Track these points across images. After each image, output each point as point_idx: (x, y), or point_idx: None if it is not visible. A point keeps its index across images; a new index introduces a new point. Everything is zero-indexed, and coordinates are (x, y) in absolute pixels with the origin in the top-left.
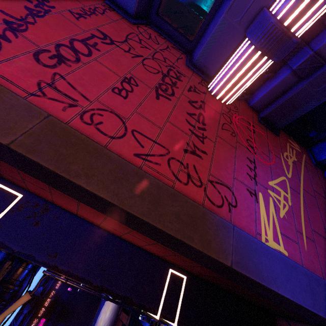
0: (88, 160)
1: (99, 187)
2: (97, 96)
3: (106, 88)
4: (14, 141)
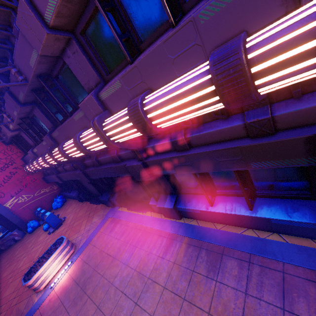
0: None
1: None
2: None
3: None
4: None
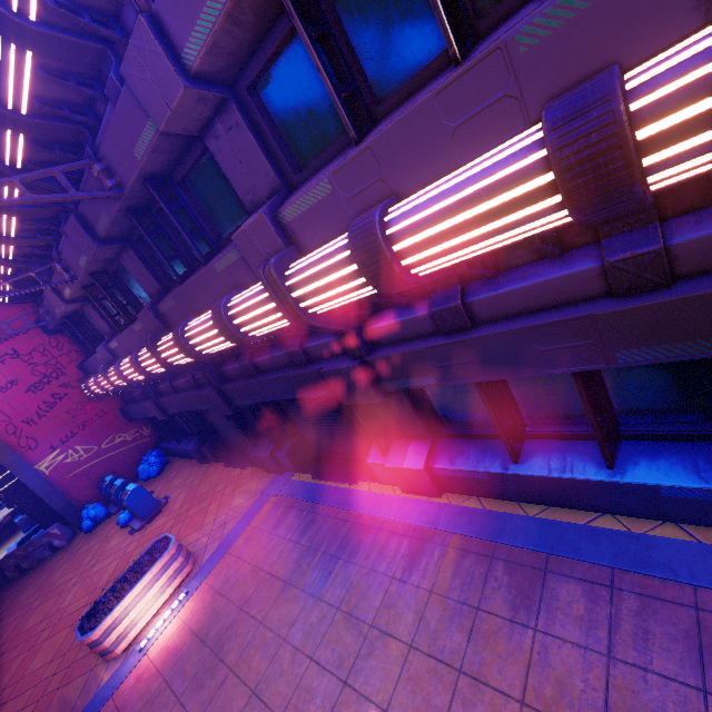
0: None
1: None
2: None
3: None
4: None
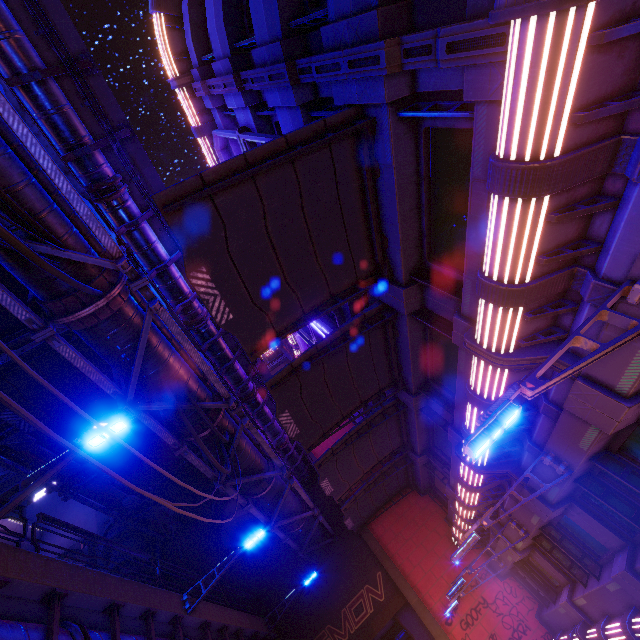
0: None
1: None
2: None
3: None
4: None
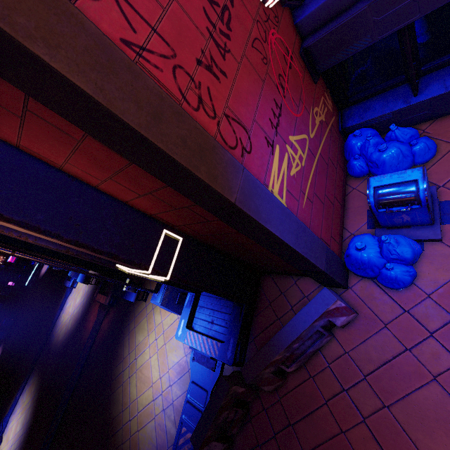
0: (44, 16)
1: (71, 69)
2: None
3: None
4: None
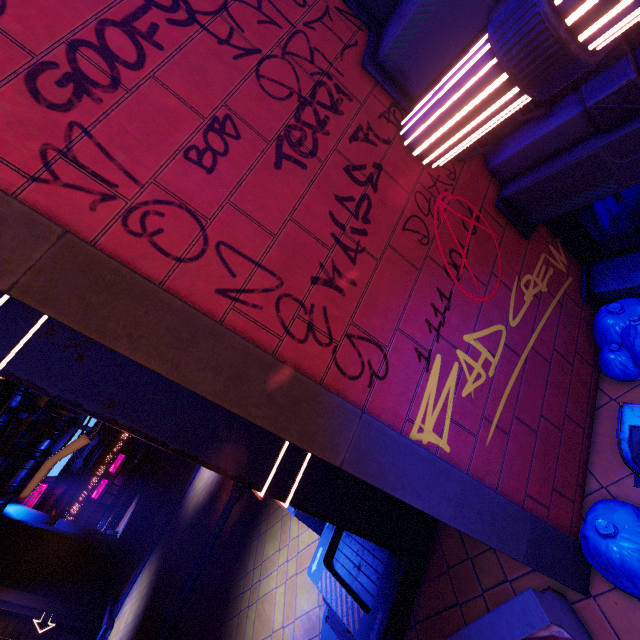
0: (133, 312)
1: (149, 355)
2: (153, 172)
3: (172, 152)
4: (14, 285)
